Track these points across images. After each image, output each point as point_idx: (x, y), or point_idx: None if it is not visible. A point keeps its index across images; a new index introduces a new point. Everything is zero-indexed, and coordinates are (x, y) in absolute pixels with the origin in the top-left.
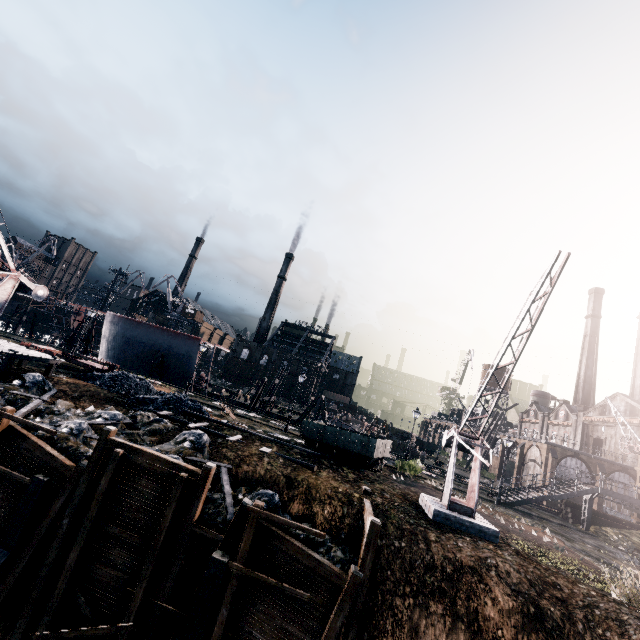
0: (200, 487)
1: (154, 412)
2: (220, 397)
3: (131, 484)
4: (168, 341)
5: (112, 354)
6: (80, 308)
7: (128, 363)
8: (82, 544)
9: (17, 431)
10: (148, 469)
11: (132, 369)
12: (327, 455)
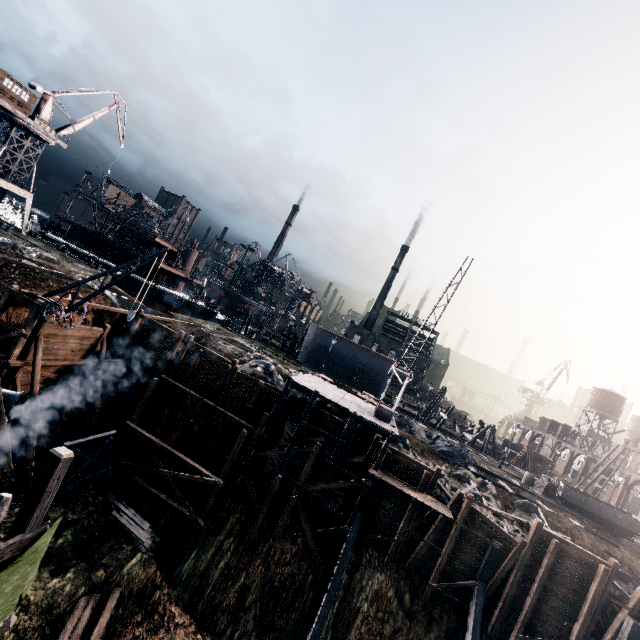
0: (612, 575)
1: (472, 471)
2: (460, 438)
3: (558, 560)
4: (366, 358)
5: (311, 358)
6: (281, 312)
7: (325, 368)
8: (539, 592)
9: (475, 509)
10: (570, 553)
11: (327, 373)
12: (598, 524)
